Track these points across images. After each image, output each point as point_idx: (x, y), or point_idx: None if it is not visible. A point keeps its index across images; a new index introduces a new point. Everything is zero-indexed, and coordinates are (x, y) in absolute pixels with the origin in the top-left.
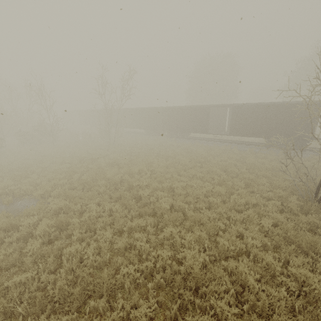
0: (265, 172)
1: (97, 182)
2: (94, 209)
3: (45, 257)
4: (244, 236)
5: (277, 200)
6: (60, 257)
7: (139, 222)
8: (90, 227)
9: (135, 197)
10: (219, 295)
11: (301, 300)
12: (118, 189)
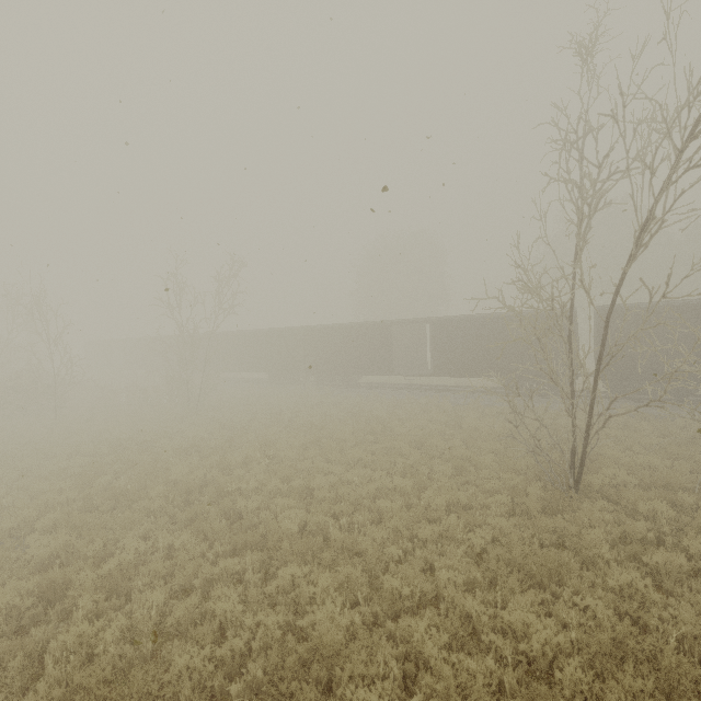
0: (493, 442)
1: (148, 491)
2: (132, 547)
3: (5, 663)
4: (436, 569)
5: (504, 494)
6: (39, 663)
7: (229, 565)
8: (119, 588)
9: (229, 516)
10: (365, 679)
11: (516, 670)
12: (195, 502)
